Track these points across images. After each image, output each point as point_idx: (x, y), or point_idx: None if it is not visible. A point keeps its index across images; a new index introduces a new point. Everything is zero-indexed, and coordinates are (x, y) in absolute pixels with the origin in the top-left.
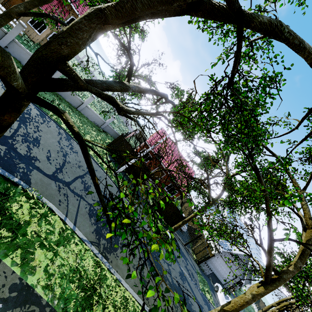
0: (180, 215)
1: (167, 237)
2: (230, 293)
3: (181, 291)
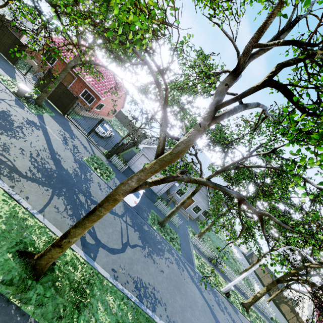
0: (71, 96)
1: (20, 88)
2: (168, 204)
3: (2, 115)
